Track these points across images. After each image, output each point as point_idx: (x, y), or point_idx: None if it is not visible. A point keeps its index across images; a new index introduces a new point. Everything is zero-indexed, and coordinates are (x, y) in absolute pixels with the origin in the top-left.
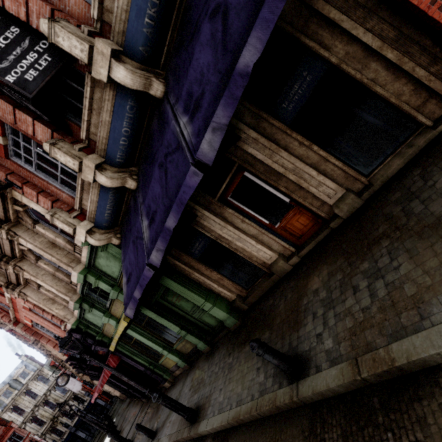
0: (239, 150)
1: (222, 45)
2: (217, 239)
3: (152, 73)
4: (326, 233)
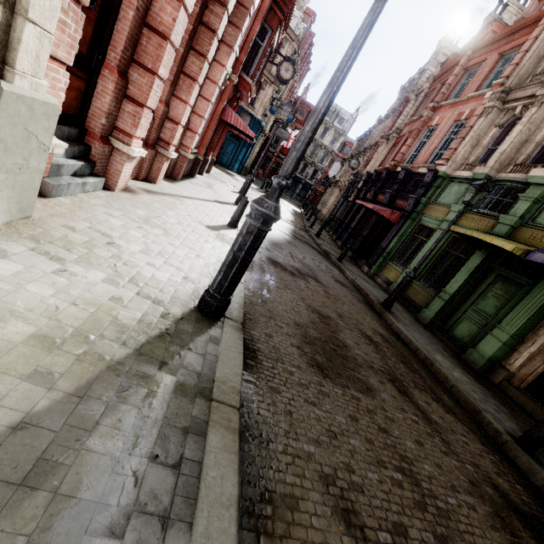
0: None
1: None
2: None
3: None
4: None
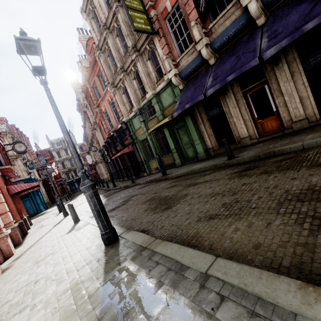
0: (272, 72)
1: (304, 16)
2: (226, 113)
3: (264, 12)
4: (279, 134)
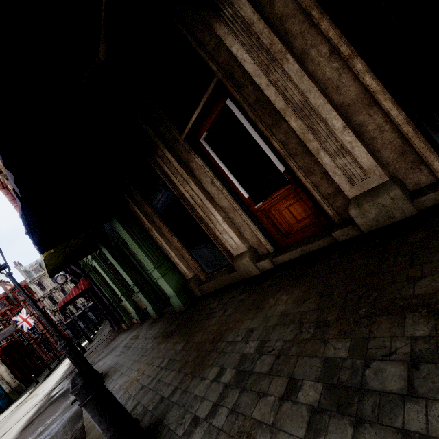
0: (223, 49)
1: None
2: (180, 198)
3: None
4: (323, 244)
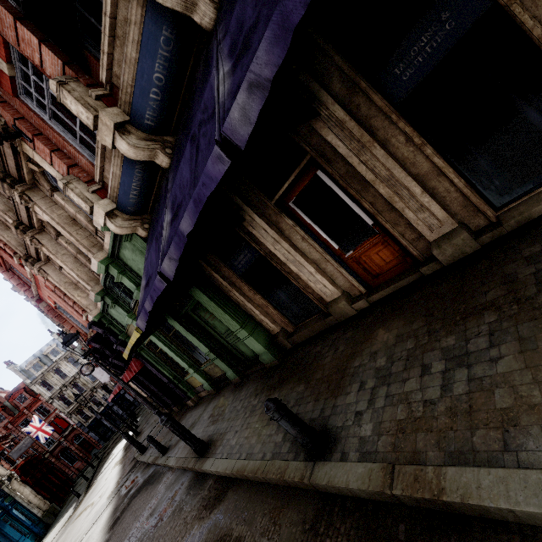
0: (315, 135)
1: None
2: (267, 256)
3: None
4: (412, 279)
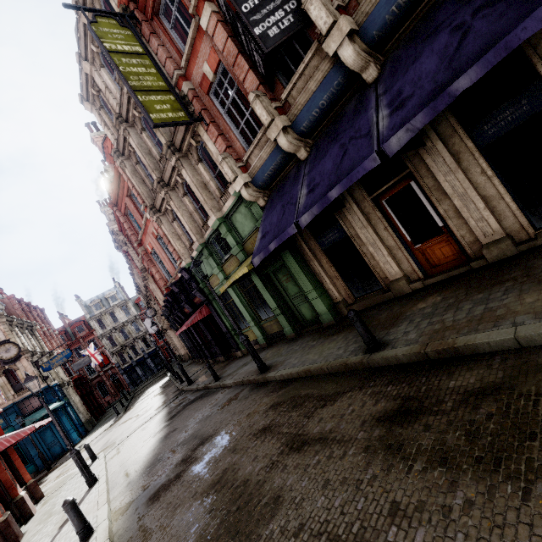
0: (417, 157)
1: (449, 60)
2: (352, 238)
3: (372, 57)
4: (462, 271)
